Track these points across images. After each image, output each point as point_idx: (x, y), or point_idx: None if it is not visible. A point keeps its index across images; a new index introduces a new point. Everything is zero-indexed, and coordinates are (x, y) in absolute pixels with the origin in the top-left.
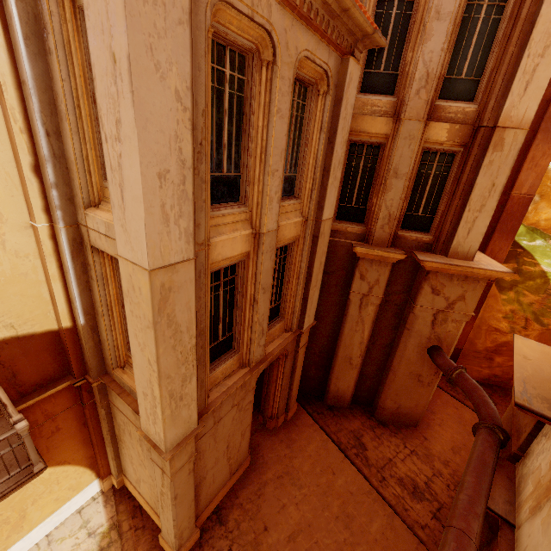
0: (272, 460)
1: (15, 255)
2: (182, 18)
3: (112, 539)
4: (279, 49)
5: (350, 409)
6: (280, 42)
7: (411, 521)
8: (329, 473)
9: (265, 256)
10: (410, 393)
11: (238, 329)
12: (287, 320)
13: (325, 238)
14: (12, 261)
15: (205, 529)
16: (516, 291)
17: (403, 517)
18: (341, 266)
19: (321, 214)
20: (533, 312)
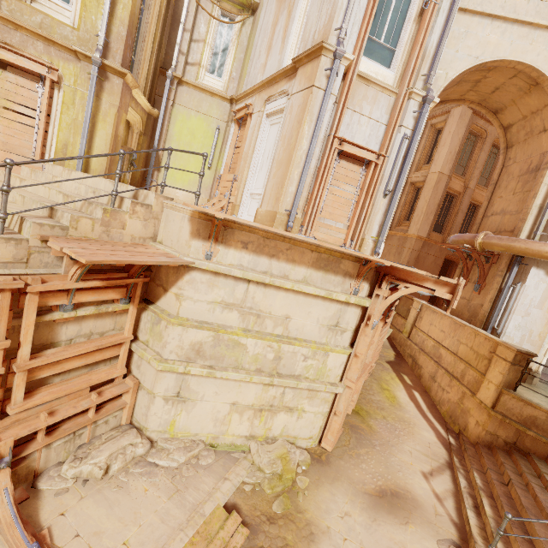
0: None
1: None
2: (465, 126)
3: None
4: (488, 135)
5: None
6: (489, 133)
7: None
8: None
9: (466, 197)
10: None
11: (446, 224)
12: None
13: None
14: None
15: None
16: None
17: None
18: None
19: None
20: None
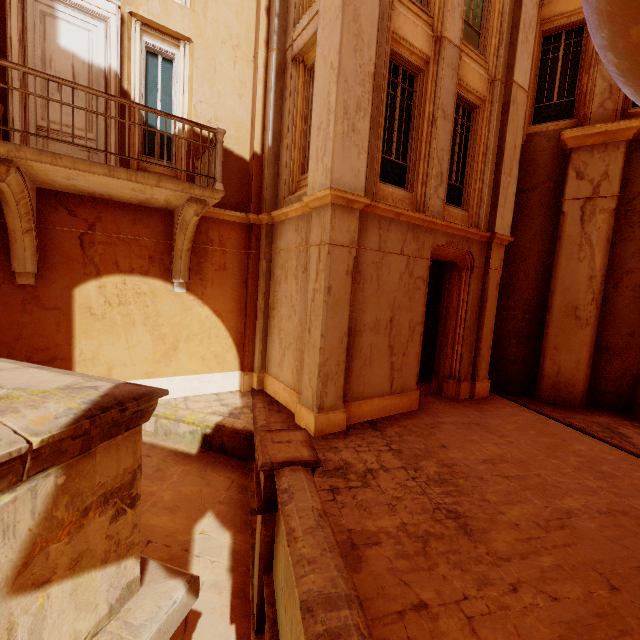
0: (452, 413)
1: (239, 78)
2: None
3: (243, 412)
4: None
5: (587, 409)
6: None
7: None
8: (554, 437)
9: (446, 70)
10: None
11: (413, 160)
12: (471, 214)
13: (518, 112)
14: (236, 81)
15: (353, 428)
16: None
17: None
18: (545, 177)
19: (511, 75)
20: None
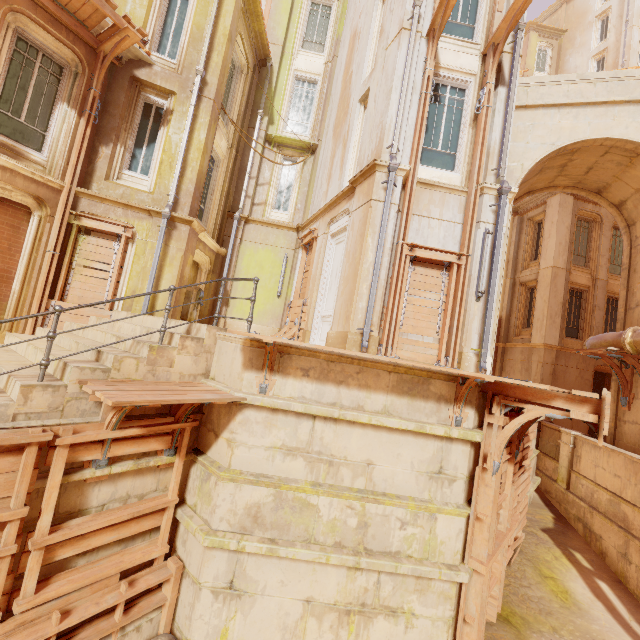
0: None
1: None
2: (570, 213)
3: None
4: (603, 218)
5: None
6: (603, 216)
7: None
8: None
9: (599, 290)
10: None
11: (582, 327)
12: None
13: None
14: None
15: None
16: None
17: None
18: None
19: None
20: None
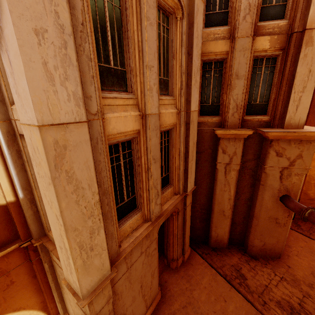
0: (177, 293)
1: None
2: None
3: None
4: None
5: (228, 249)
6: None
7: None
8: (221, 300)
9: (152, 133)
10: (271, 233)
11: (139, 192)
12: (175, 186)
13: (194, 124)
14: None
15: None
16: None
17: None
18: (207, 146)
19: (189, 107)
20: None
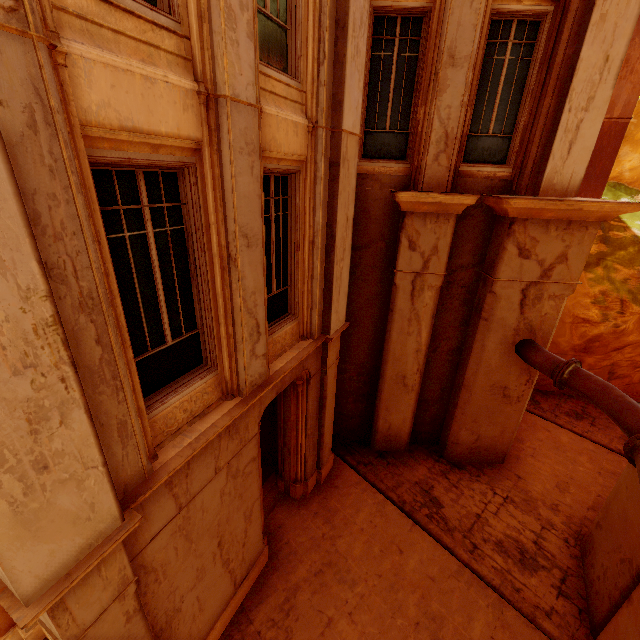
0: (304, 546)
1: None
2: None
3: None
4: None
5: (409, 452)
6: None
7: (529, 607)
8: (393, 552)
9: (238, 160)
10: (492, 416)
11: (208, 323)
12: (302, 319)
13: (349, 170)
14: None
15: None
16: (604, 266)
17: (516, 604)
18: (377, 234)
19: (340, 118)
20: (629, 290)
